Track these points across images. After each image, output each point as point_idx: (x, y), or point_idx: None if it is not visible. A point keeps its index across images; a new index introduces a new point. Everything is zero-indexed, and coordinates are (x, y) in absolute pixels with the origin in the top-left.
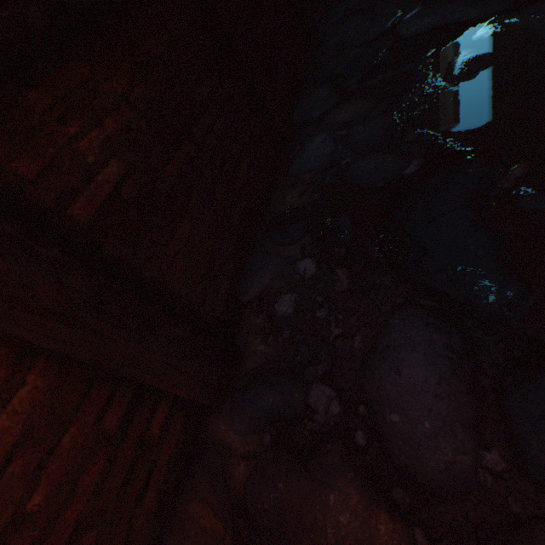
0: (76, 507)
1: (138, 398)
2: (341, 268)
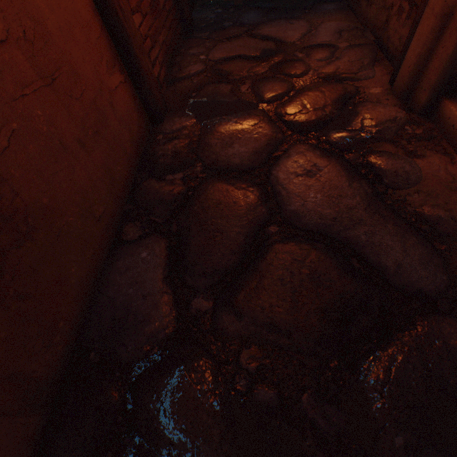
0: (170, 5)
1: (176, 2)
2: (231, 9)
